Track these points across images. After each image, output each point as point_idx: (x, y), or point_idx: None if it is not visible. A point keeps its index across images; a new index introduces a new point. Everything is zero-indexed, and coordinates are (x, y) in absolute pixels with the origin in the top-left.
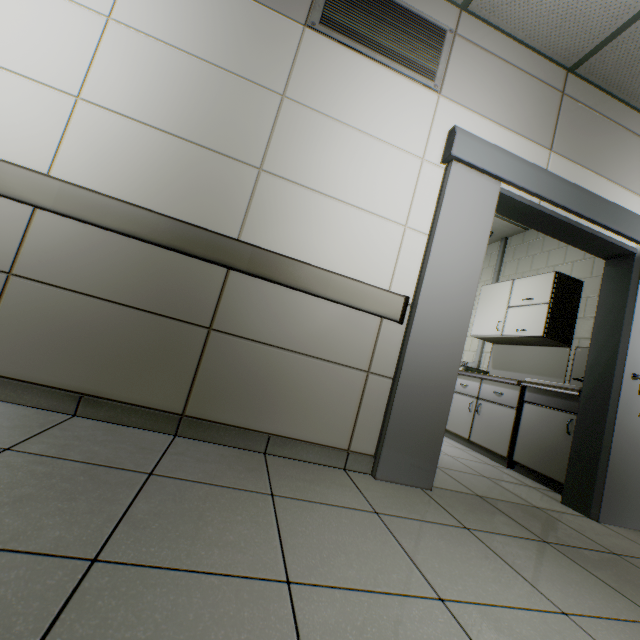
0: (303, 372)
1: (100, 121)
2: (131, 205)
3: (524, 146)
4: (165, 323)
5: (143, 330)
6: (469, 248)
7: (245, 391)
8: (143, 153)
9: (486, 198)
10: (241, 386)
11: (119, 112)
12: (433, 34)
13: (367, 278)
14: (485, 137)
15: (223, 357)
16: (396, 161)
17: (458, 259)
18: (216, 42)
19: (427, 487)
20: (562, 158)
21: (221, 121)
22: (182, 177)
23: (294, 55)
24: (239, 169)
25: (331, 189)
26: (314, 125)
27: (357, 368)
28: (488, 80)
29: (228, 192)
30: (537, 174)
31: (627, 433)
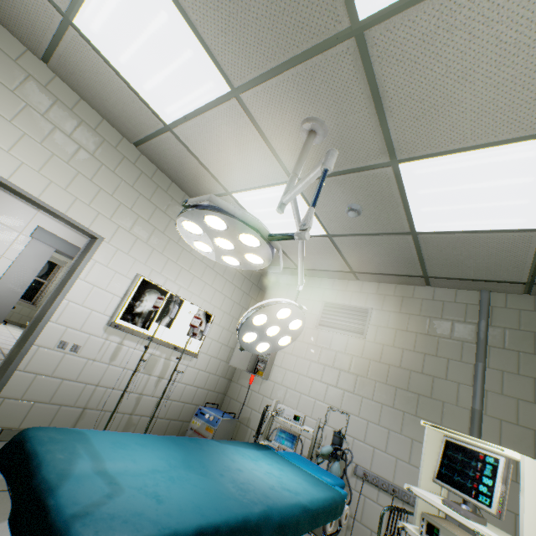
0: None
1: None
2: None
3: (78, 237)
4: None
5: None
6: (32, 270)
7: None
8: None
9: (47, 253)
10: None
11: None
12: None
13: None
14: (59, 230)
15: None
16: (6, 231)
17: (24, 273)
18: None
19: None
20: None
21: None
22: None
23: None
24: None
25: None
26: None
27: None
28: None
29: None
30: (74, 250)
31: None
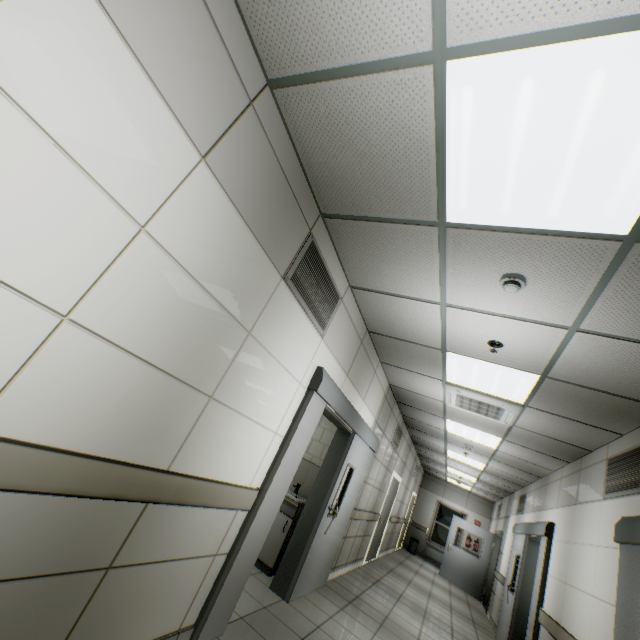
0: (173, 576)
1: (82, 348)
2: (86, 458)
3: (340, 373)
4: (63, 581)
5: (31, 601)
6: (301, 449)
7: (118, 619)
8: (117, 386)
9: (318, 414)
10: (116, 615)
11: (110, 338)
12: (335, 299)
13: (243, 478)
14: (329, 367)
15: (111, 593)
16: (289, 385)
17: (294, 457)
18: (225, 277)
19: (222, 633)
20: (349, 380)
21: (200, 352)
22: (146, 410)
23: (268, 299)
24: (196, 398)
25: (249, 410)
26: (258, 358)
27: (211, 554)
28: (343, 331)
29: (179, 421)
30: (341, 400)
31: (316, 541)
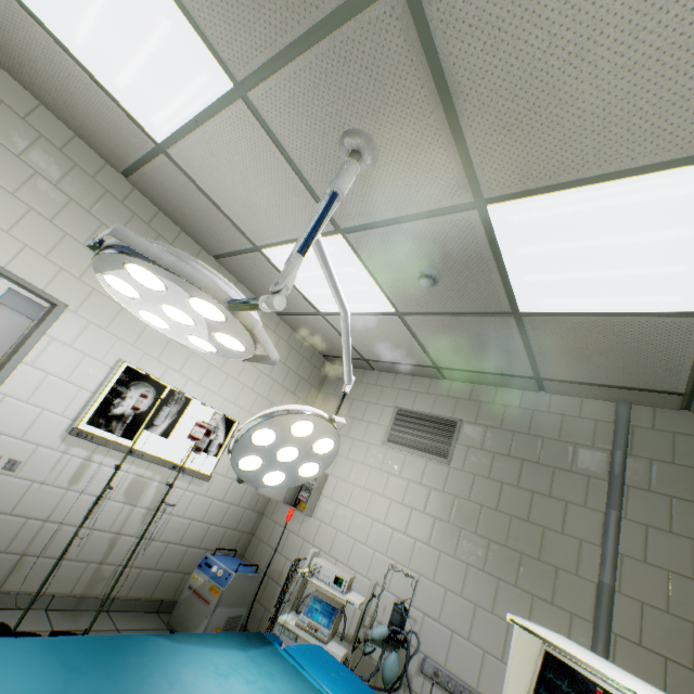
0: None
1: None
2: None
3: None
4: None
5: None
6: None
7: None
8: None
9: (21, 326)
10: None
11: None
12: None
13: None
14: None
15: None
16: None
17: None
18: None
19: None
20: None
21: None
22: None
23: None
24: None
25: None
26: None
27: None
28: None
29: None
30: None
31: None
